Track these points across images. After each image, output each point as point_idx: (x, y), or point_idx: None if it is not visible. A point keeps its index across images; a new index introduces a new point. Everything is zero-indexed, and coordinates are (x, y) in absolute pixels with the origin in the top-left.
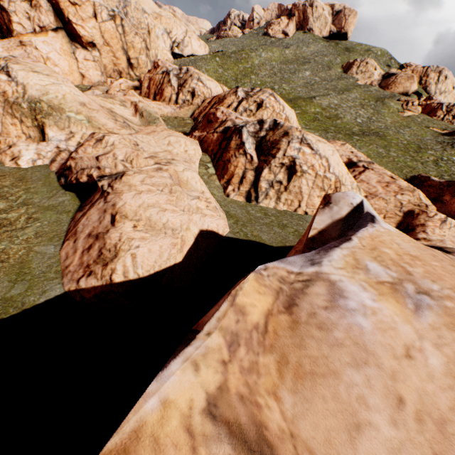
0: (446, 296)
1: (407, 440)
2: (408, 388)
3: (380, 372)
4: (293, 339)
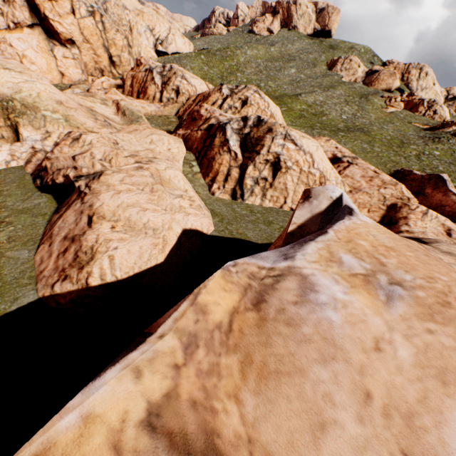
0: (418, 285)
1: (373, 437)
2: (376, 382)
3: (348, 367)
4: (259, 337)
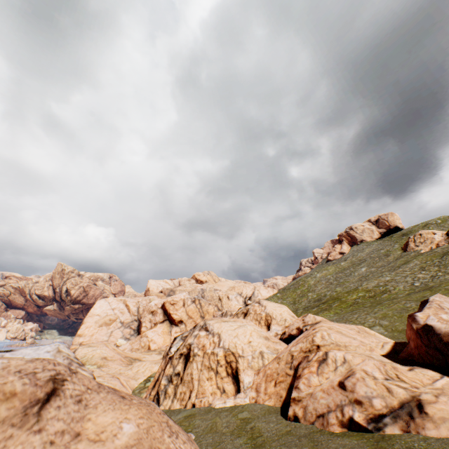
0: None
1: None
2: None
3: None
4: None
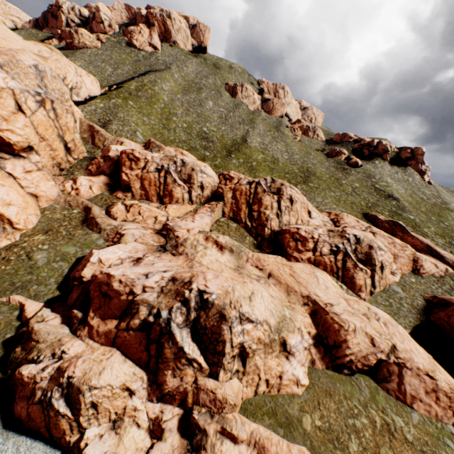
0: None
1: None
2: None
3: None
4: None
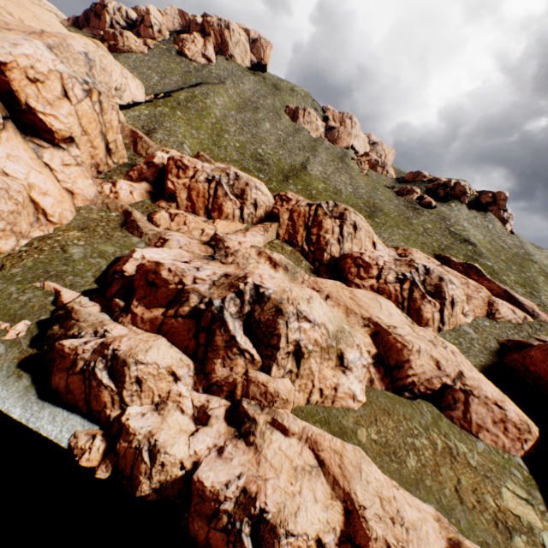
0: None
1: None
2: None
3: None
4: None
